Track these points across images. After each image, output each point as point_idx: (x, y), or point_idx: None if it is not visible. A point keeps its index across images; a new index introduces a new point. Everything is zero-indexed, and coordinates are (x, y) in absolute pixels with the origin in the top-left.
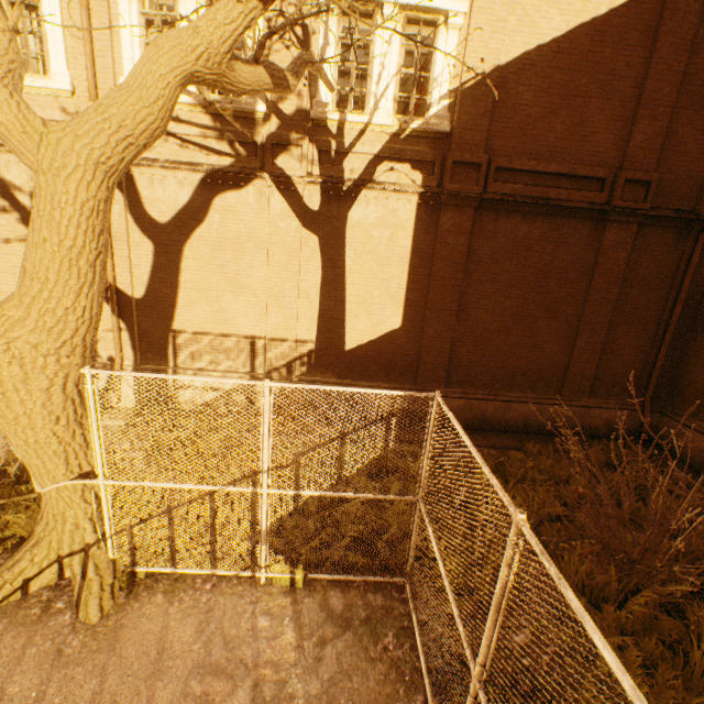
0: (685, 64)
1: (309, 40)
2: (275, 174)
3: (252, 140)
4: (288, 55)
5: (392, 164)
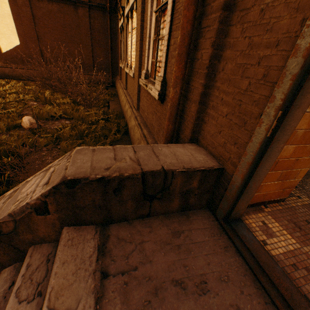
0: None
1: None
2: None
3: None
4: None
5: None
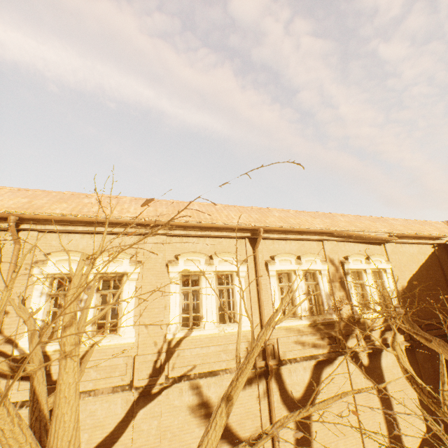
0: None
1: (345, 285)
2: (351, 352)
3: (334, 335)
4: (339, 293)
5: (388, 332)
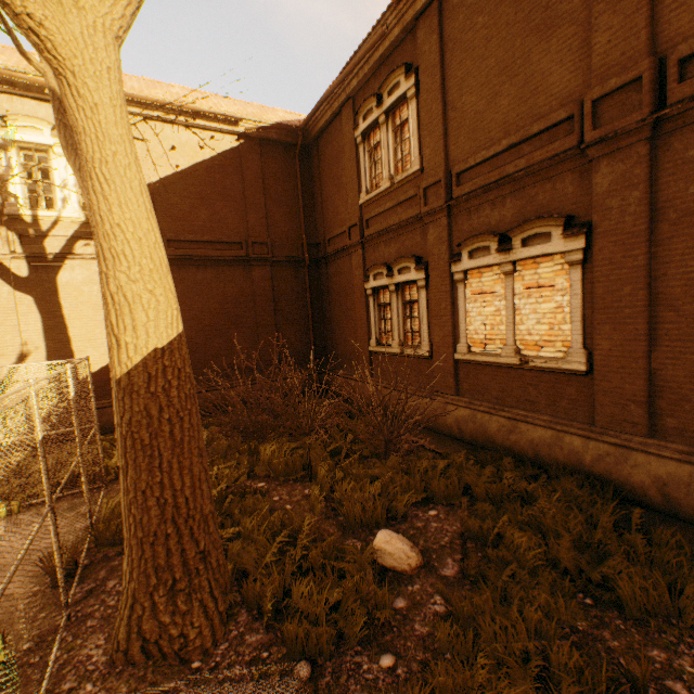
0: (265, 184)
1: None
2: None
3: None
4: None
5: (88, 242)
